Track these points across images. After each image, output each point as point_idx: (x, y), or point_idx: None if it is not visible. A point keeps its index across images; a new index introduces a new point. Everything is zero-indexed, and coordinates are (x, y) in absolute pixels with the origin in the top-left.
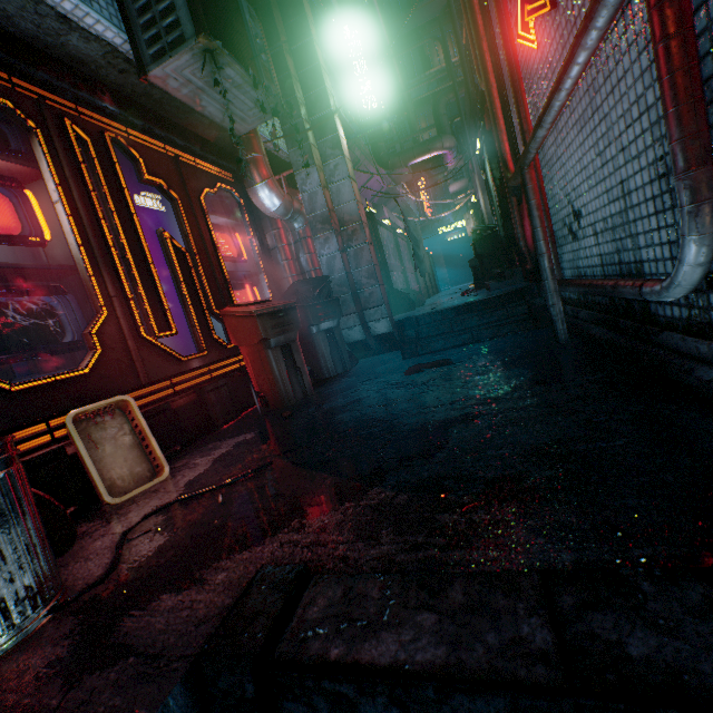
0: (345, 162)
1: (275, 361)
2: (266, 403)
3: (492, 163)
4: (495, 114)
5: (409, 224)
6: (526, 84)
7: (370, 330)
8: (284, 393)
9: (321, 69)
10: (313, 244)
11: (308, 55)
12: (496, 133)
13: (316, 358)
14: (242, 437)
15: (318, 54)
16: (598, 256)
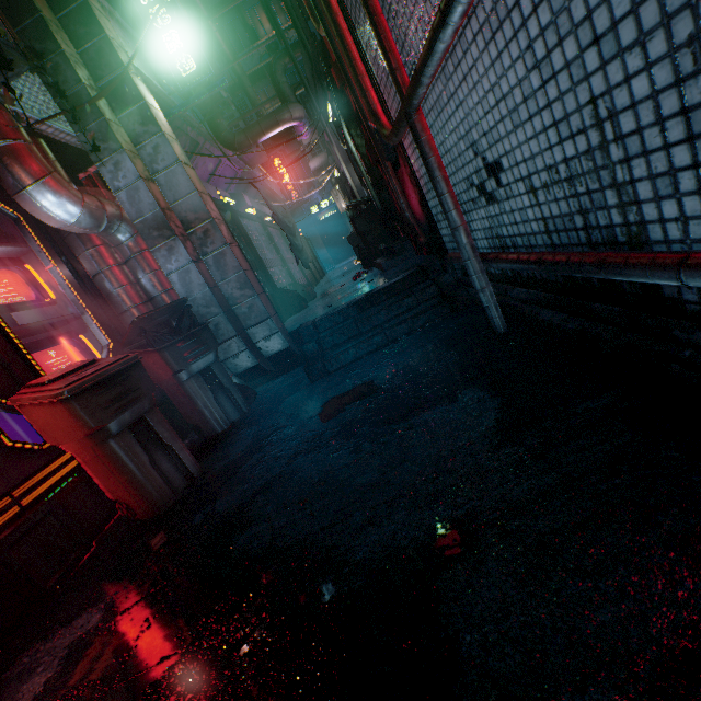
0: (168, 140)
1: (125, 453)
2: (132, 512)
3: (351, 129)
4: (349, 52)
5: (276, 211)
6: (382, 2)
7: (261, 351)
8: (154, 494)
9: (92, 9)
10: (154, 258)
11: None
12: (356, 78)
13: (197, 411)
14: (82, 622)
15: None
16: (540, 221)
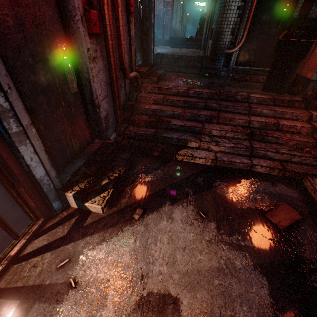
0: None
1: None
2: None
3: None
4: None
5: (183, 3)
6: None
7: (164, 37)
8: None
9: None
10: (156, 1)
11: None
12: None
13: None
14: None
15: None
16: None
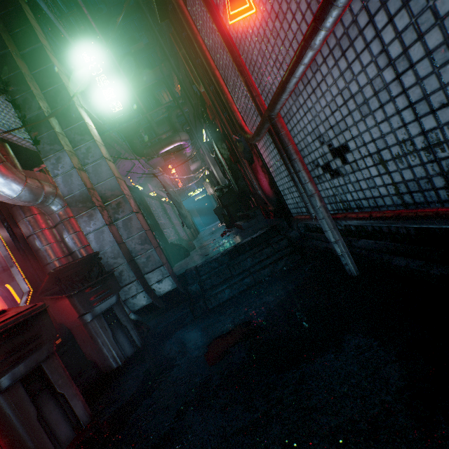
0: (97, 144)
1: (11, 411)
2: None
3: (218, 144)
4: (223, 90)
5: (170, 192)
6: (245, 59)
7: (155, 291)
8: None
9: (56, 69)
10: (78, 223)
11: (40, 57)
12: (227, 104)
13: (97, 349)
14: None
15: (51, 57)
16: (389, 185)
